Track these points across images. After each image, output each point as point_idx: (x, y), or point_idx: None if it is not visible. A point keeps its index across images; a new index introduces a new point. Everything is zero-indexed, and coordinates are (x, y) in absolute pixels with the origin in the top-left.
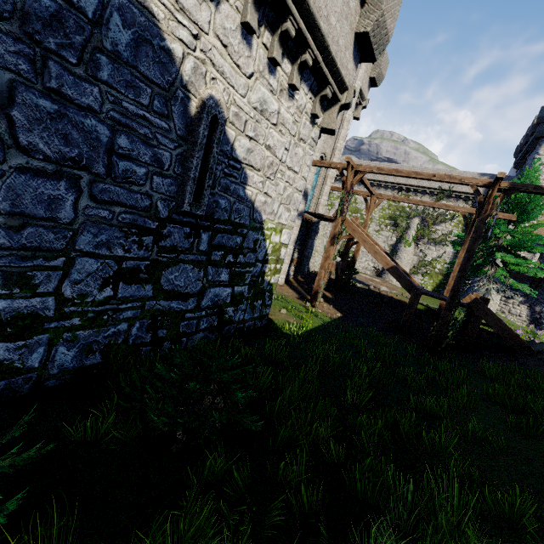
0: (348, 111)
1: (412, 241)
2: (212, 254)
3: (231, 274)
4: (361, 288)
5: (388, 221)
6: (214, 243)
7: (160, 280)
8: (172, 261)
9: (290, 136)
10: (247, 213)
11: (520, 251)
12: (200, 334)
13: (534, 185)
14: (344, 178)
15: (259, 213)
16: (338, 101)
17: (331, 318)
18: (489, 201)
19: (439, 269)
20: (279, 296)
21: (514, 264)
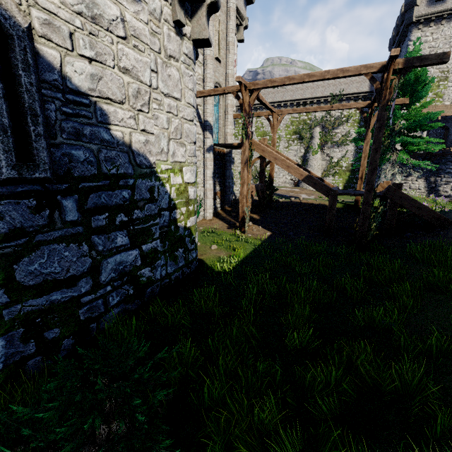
0: (230, 34)
1: (318, 149)
2: (91, 221)
3: (131, 234)
4: (284, 202)
5: (293, 136)
6: (89, 207)
7: (13, 277)
8: (25, 248)
9: (153, 53)
10: (126, 160)
11: (416, 131)
12: (114, 311)
13: (428, 56)
14: (241, 101)
15: (144, 156)
16: (203, 1)
17: (261, 239)
18: (386, 86)
19: (345, 167)
20: (209, 231)
21: (413, 145)
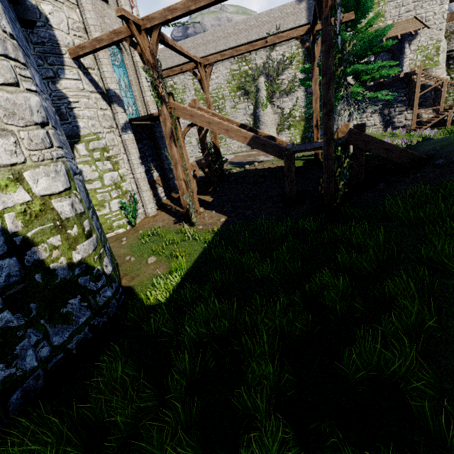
0: None
1: (267, 102)
2: None
3: None
4: (238, 173)
5: (238, 93)
6: None
7: None
8: None
9: None
10: None
11: (367, 56)
12: None
13: None
14: (139, 49)
15: None
16: None
17: (214, 231)
18: None
19: (299, 117)
20: (151, 233)
21: (366, 75)
